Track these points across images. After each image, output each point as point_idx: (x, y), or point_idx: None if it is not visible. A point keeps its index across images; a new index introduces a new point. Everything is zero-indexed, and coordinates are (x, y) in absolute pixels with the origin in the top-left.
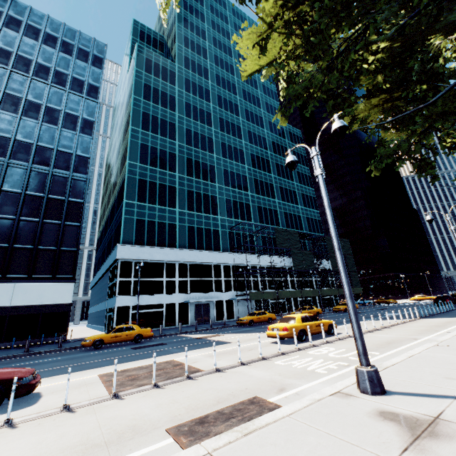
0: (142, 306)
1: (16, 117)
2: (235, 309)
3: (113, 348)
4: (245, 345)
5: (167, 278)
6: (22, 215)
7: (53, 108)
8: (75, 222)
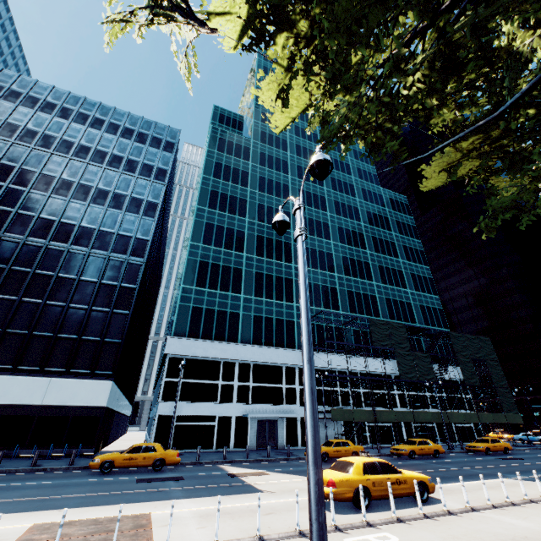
0: (189, 416)
1: (84, 205)
2: None
3: (120, 476)
4: (273, 501)
5: (224, 381)
6: (72, 302)
7: (120, 194)
8: (124, 310)
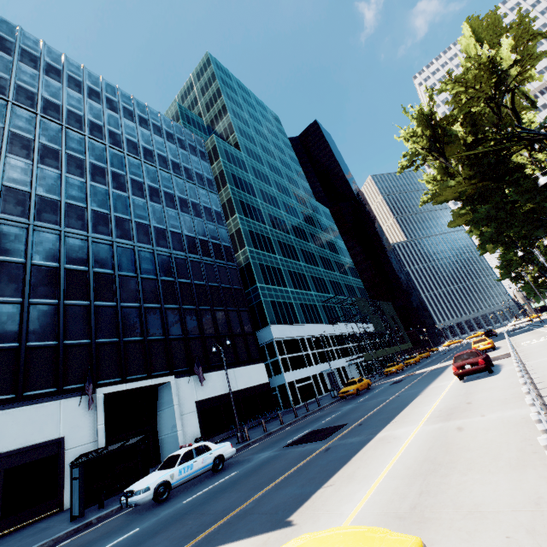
0: (300, 379)
1: (177, 213)
2: (348, 374)
3: (374, 390)
4: None
5: (304, 352)
6: (213, 305)
7: (194, 202)
8: (244, 308)
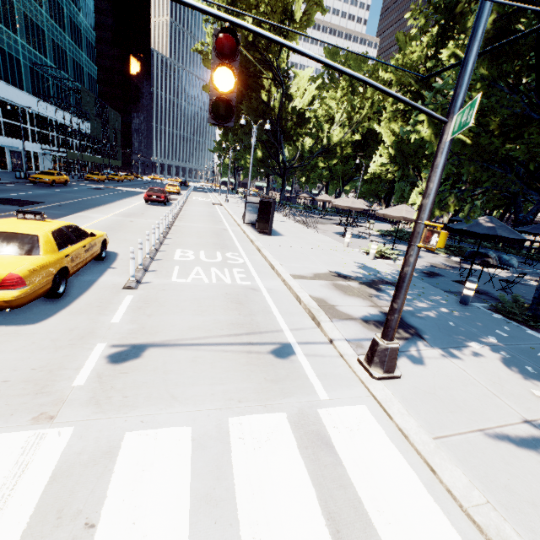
0: None
1: None
2: (40, 162)
3: (72, 188)
4: None
5: None
6: None
7: None
8: None
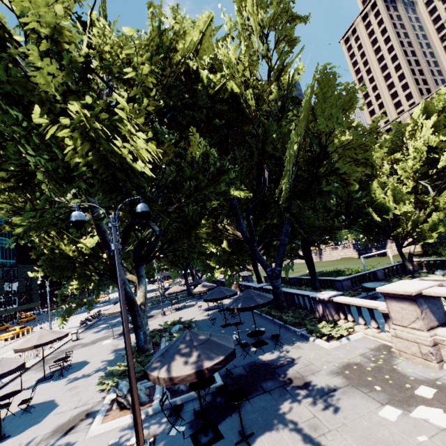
0: None
1: None
2: None
3: None
4: None
5: None
6: None
7: None
8: None
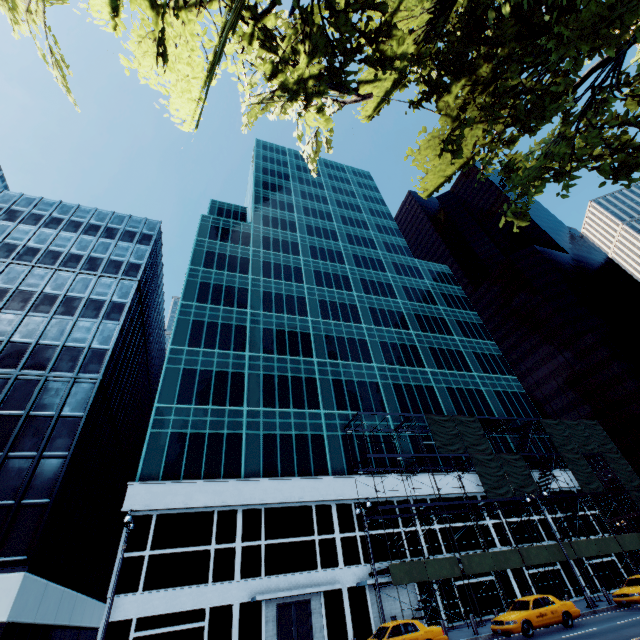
0: (160, 616)
1: (20, 315)
2: (373, 611)
3: None
4: None
5: (219, 544)
6: None
7: (74, 297)
8: (61, 451)
